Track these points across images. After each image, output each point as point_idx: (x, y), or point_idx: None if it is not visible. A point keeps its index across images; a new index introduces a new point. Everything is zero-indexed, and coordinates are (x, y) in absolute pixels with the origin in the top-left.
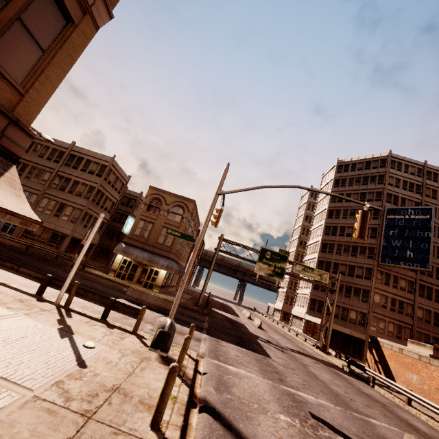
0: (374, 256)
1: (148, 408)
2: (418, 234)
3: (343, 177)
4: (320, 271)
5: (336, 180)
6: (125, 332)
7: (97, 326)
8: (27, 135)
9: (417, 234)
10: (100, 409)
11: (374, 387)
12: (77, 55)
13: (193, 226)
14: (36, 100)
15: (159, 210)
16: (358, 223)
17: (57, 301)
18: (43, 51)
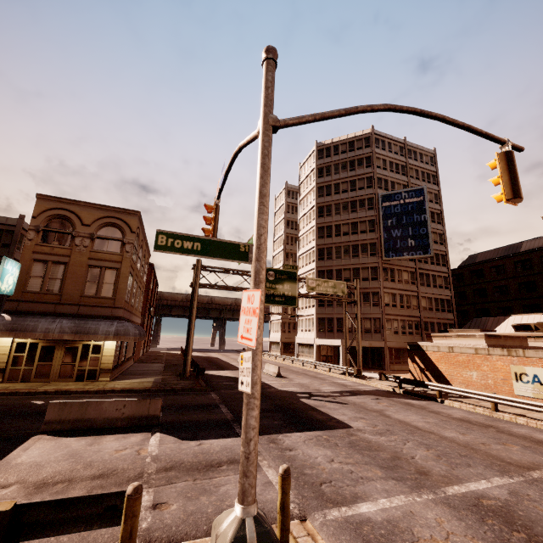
0: (376, 252)
1: None
2: (415, 219)
3: (327, 164)
4: (336, 283)
5: (319, 169)
6: None
7: None
8: None
9: (414, 219)
10: None
11: (444, 403)
12: None
13: (142, 257)
14: None
15: (72, 238)
16: (503, 174)
17: None
18: None
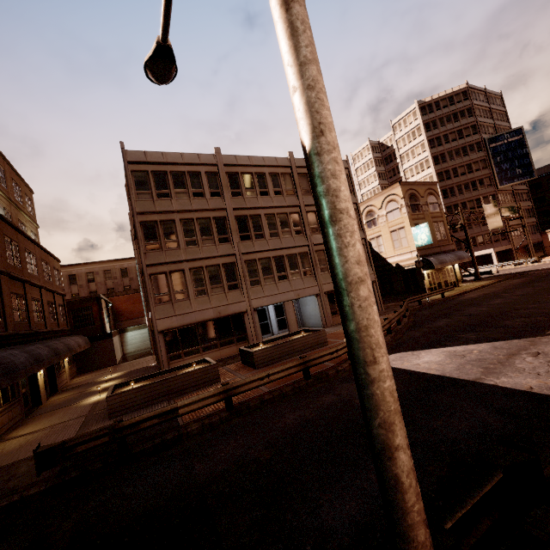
0: (492, 183)
1: None
2: (518, 153)
3: (432, 119)
4: (511, 207)
5: (426, 124)
6: None
7: None
8: None
9: (518, 153)
10: None
11: None
12: None
13: None
14: None
15: (421, 207)
16: None
17: None
18: None
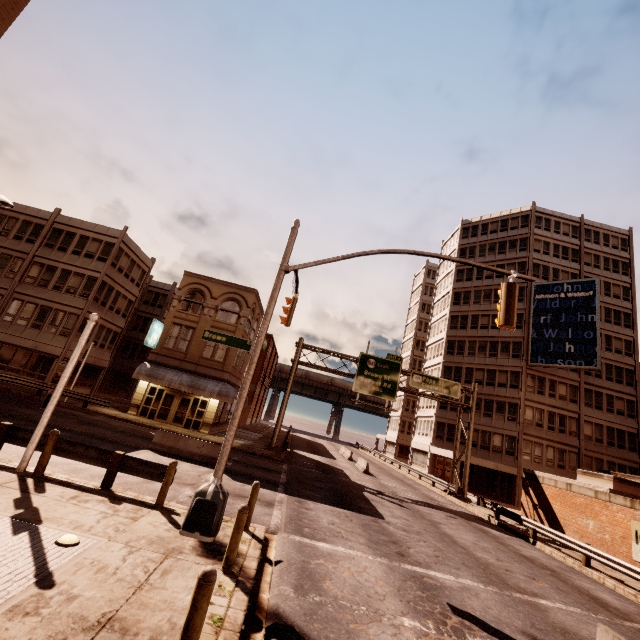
0: (521, 354)
1: None
2: (578, 318)
3: (472, 244)
4: (448, 382)
5: (461, 250)
6: (143, 507)
7: (90, 502)
8: None
9: (578, 318)
10: None
11: (535, 545)
12: (3, 25)
13: (257, 328)
14: None
15: (202, 308)
16: (502, 302)
17: (20, 466)
18: None
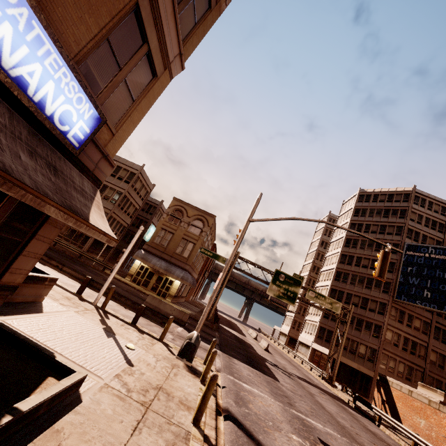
0: (389, 291)
1: (187, 408)
2: (437, 274)
3: (364, 207)
4: (333, 301)
5: (356, 209)
6: (154, 338)
7: (130, 329)
8: (110, 165)
9: (436, 274)
10: (153, 403)
11: (379, 427)
12: (154, 101)
13: (210, 239)
14: (121, 138)
15: (180, 222)
16: (379, 262)
17: (95, 302)
18: (133, 100)
